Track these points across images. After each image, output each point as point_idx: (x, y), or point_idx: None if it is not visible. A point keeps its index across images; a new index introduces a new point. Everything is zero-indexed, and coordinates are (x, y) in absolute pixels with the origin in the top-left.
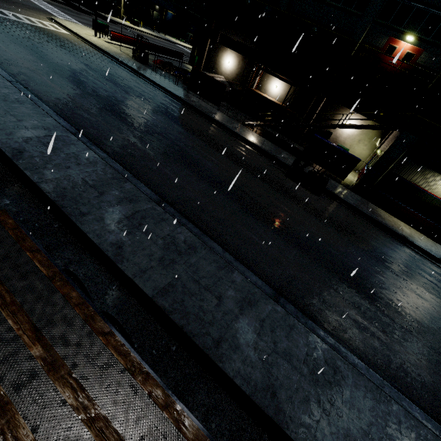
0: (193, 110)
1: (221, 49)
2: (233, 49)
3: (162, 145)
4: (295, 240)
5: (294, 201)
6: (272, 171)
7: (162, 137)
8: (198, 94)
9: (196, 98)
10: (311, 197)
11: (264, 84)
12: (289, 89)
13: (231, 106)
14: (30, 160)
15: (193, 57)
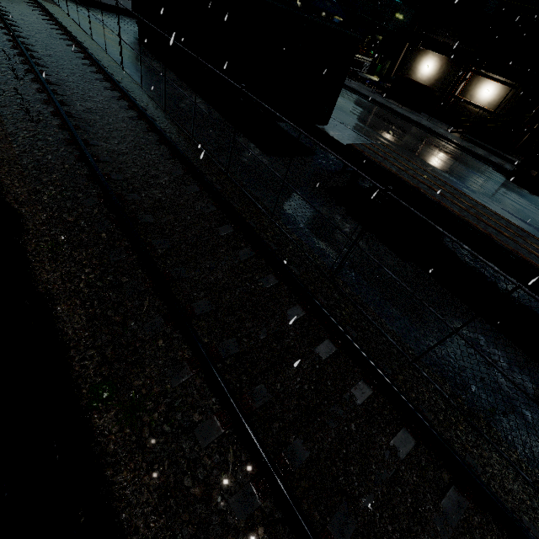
0: (397, 116)
1: (420, 53)
2: (438, 52)
3: (391, 139)
4: (530, 221)
5: (521, 198)
6: (491, 172)
7: (388, 134)
8: (398, 101)
9: (395, 105)
10: (538, 199)
11: (472, 89)
12: (508, 93)
13: (427, 115)
14: (334, 135)
15: (374, 66)
